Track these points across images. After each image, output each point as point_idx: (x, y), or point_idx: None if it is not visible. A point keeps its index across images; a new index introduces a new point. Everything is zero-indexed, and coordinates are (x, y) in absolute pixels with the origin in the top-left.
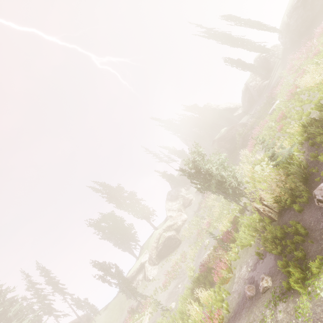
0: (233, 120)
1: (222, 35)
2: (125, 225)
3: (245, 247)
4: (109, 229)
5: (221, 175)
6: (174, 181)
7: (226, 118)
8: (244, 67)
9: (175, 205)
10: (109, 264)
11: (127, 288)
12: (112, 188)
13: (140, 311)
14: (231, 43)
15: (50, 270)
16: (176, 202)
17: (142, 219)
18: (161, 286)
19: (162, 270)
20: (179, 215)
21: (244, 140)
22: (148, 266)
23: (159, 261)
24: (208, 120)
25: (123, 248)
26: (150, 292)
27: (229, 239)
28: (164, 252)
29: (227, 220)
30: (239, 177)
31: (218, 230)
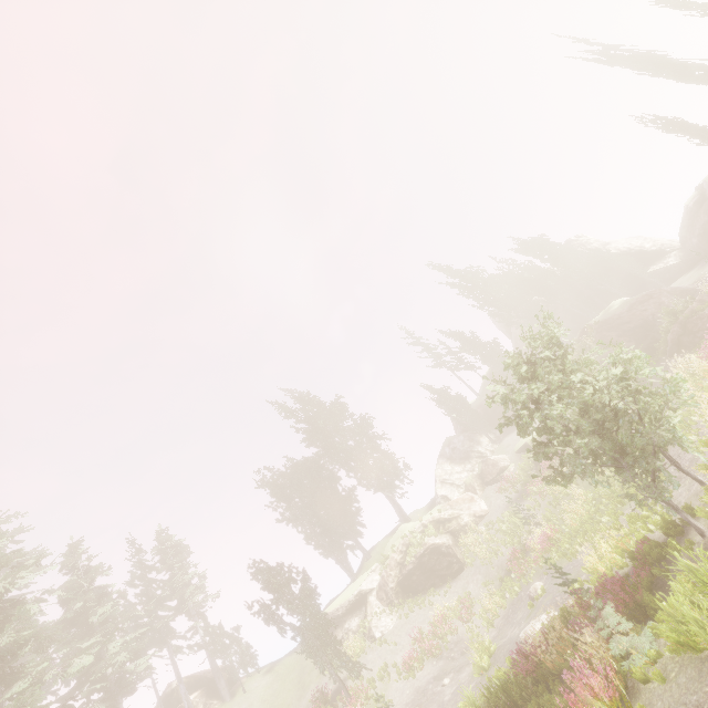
0: (649, 282)
1: (646, 58)
2: (338, 496)
3: (692, 652)
4: (302, 495)
5: (615, 410)
6: (464, 416)
7: (626, 276)
8: (705, 138)
9: (460, 474)
10: (288, 574)
11: (320, 642)
12: (322, 408)
13: (340, 707)
14: (672, 74)
15: (179, 551)
16: (464, 467)
17: (377, 490)
18: (400, 665)
19: (406, 623)
20: (468, 501)
21: (686, 330)
22: (374, 604)
23: (403, 599)
24: (573, 278)
25: (326, 544)
26: (370, 670)
27: (624, 607)
28: (418, 581)
29: (612, 545)
30: (676, 427)
31: (578, 565)
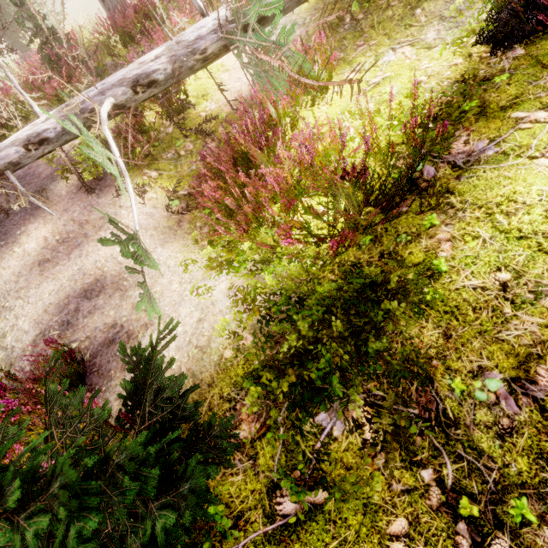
0: None
1: None
2: None
3: None
4: None
5: None
6: None
7: None
8: None
9: None
10: None
11: None
12: None
13: None
14: None
15: None
16: None
17: None
18: None
19: None
20: None
21: None
22: None
23: None
24: None
25: None
26: None
27: None
28: None
29: None
30: None
31: None
